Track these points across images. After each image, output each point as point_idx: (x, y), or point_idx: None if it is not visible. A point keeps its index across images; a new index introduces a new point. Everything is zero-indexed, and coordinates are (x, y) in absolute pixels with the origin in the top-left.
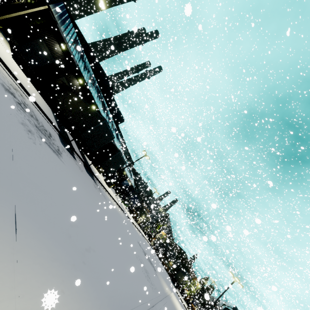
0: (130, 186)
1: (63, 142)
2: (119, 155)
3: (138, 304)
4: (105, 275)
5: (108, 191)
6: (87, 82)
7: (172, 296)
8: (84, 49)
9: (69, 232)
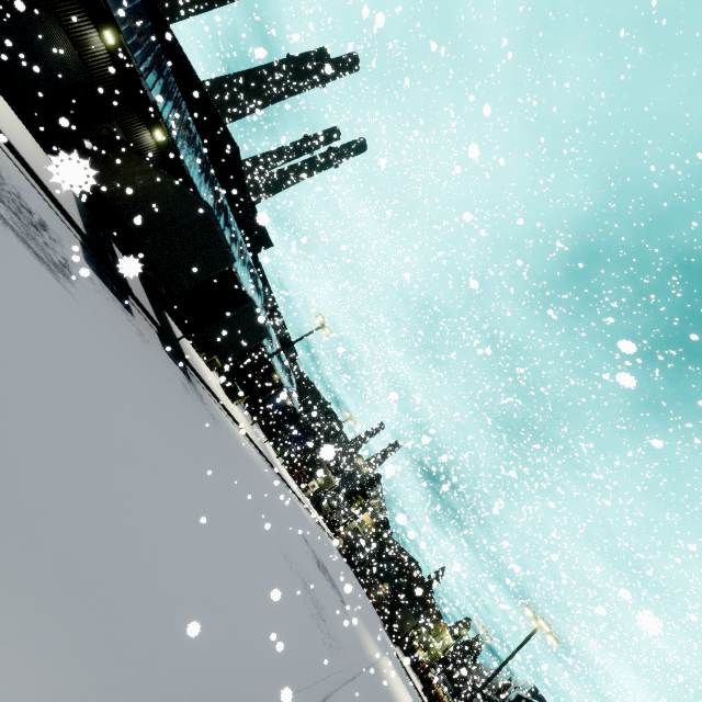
0: (288, 407)
1: (94, 264)
2: (250, 310)
3: (273, 699)
4: (147, 610)
5: (229, 409)
6: (170, 128)
7: (385, 666)
8: (164, 48)
9: (3, 455)
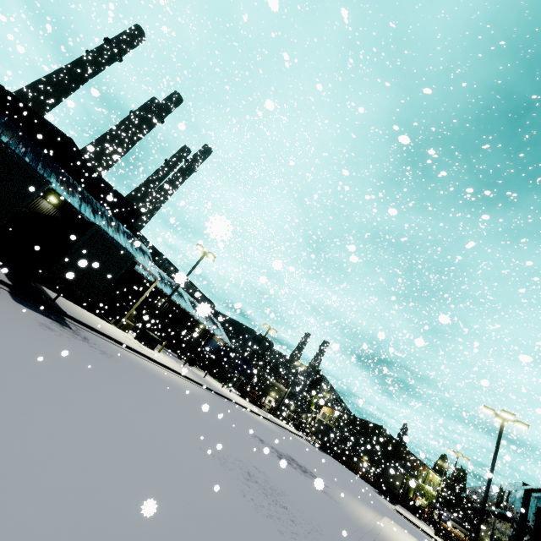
0: (222, 347)
1: None
2: (98, 235)
3: None
4: None
5: (140, 351)
6: None
7: (386, 527)
8: None
9: None
